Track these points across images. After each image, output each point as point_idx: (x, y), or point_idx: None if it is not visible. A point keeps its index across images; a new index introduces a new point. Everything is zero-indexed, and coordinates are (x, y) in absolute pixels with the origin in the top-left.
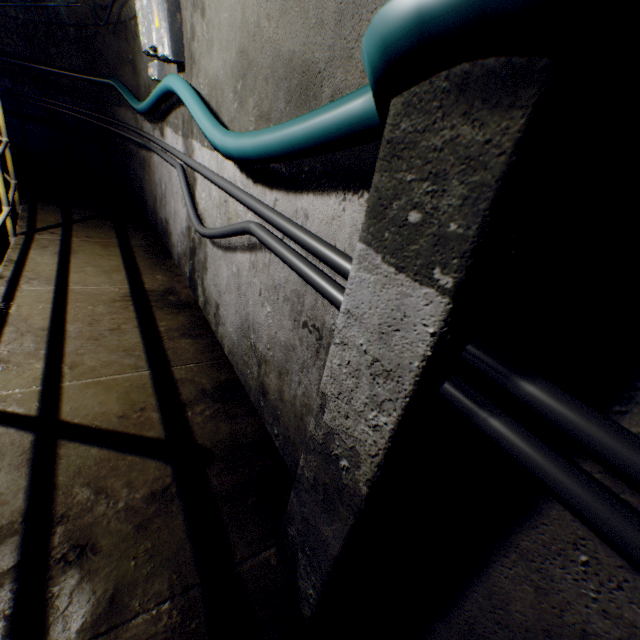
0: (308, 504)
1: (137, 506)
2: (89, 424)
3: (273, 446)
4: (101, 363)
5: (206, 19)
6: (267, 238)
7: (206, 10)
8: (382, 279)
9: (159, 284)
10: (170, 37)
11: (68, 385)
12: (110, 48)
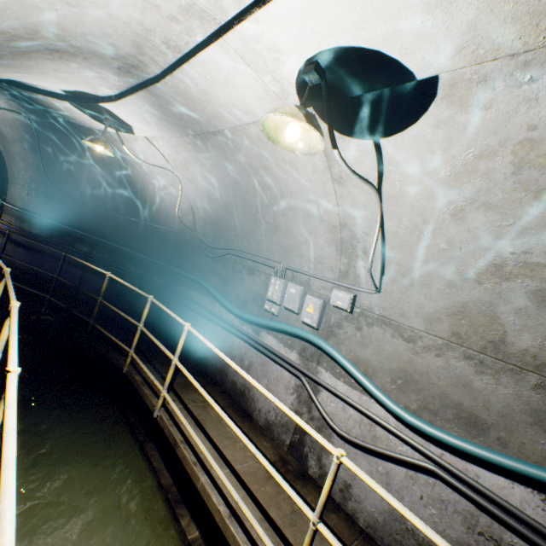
0: None
1: None
2: None
3: None
4: None
5: (361, 333)
6: (457, 484)
7: (363, 330)
8: None
9: (272, 452)
10: (318, 319)
11: None
12: (202, 261)
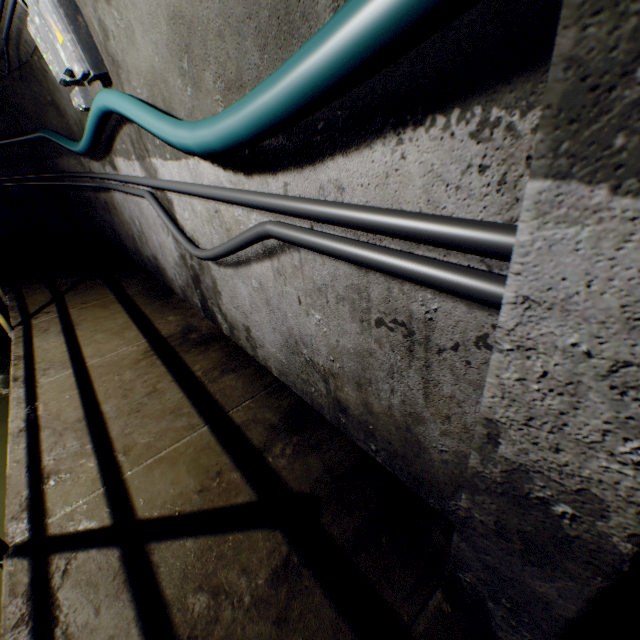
0: (492, 552)
1: (265, 595)
2: (171, 513)
3: (375, 464)
4: (153, 436)
5: (113, 2)
6: (297, 235)
7: None
8: (618, 227)
9: (174, 326)
10: (81, 48)
11: (130, 475)
12: (25, 98)
